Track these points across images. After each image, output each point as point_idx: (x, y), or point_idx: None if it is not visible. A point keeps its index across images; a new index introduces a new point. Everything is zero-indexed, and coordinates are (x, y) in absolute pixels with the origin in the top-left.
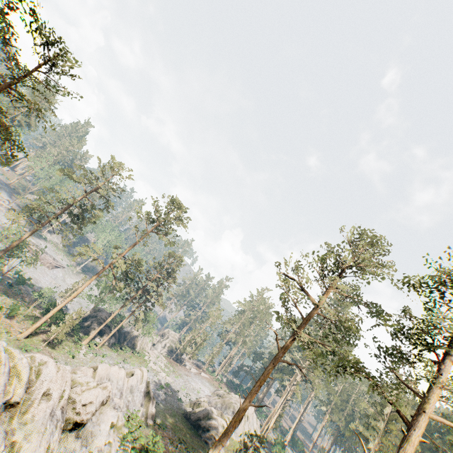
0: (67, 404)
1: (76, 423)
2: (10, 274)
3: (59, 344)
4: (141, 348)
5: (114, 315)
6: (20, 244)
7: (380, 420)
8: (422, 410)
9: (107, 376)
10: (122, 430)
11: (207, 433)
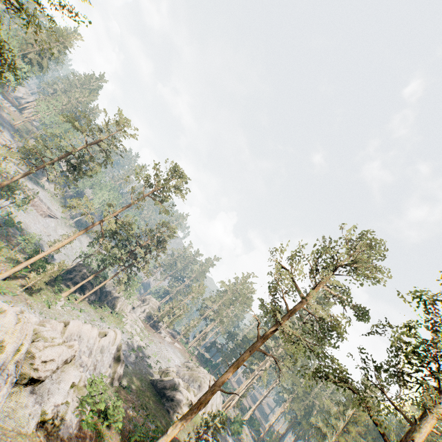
0: (25, 358)
1: (33, 379)
2: (0, 214)
3: (37, 292)
4: (120, 309)
5: (98, 273)
6: (12, 185)
7: (341, 419)
8: (408, 435)
9: (78, 333)
10: (83, 391)
11: (171, 403)
